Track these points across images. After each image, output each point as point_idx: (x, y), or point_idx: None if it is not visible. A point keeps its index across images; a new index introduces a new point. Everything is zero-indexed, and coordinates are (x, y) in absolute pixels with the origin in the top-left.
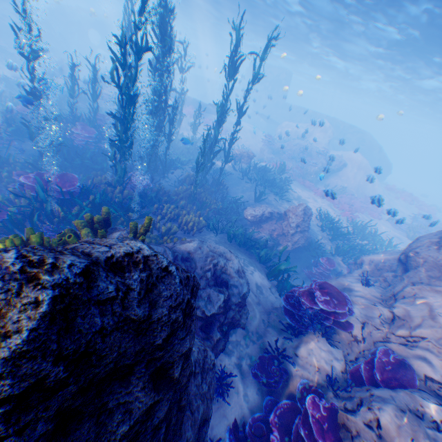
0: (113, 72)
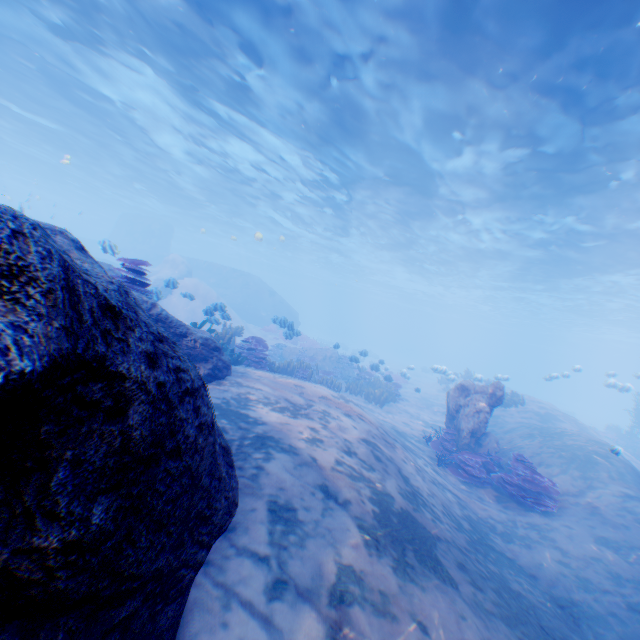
0: None
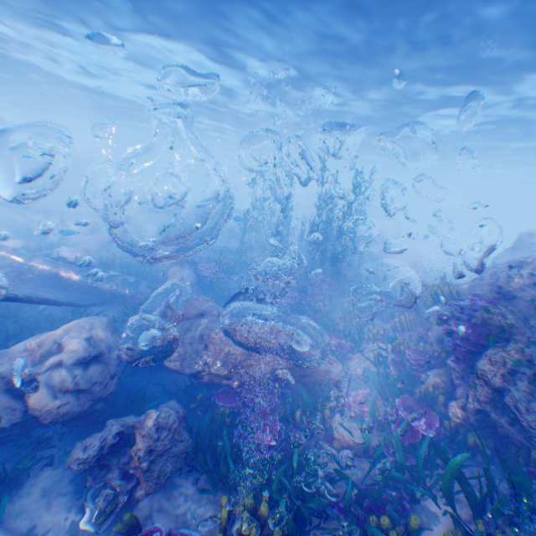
0: (343, 214)
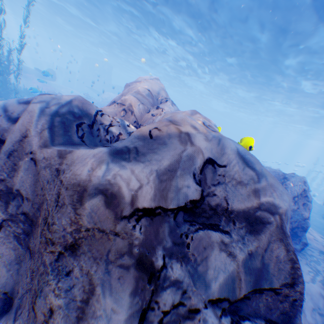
0: None
